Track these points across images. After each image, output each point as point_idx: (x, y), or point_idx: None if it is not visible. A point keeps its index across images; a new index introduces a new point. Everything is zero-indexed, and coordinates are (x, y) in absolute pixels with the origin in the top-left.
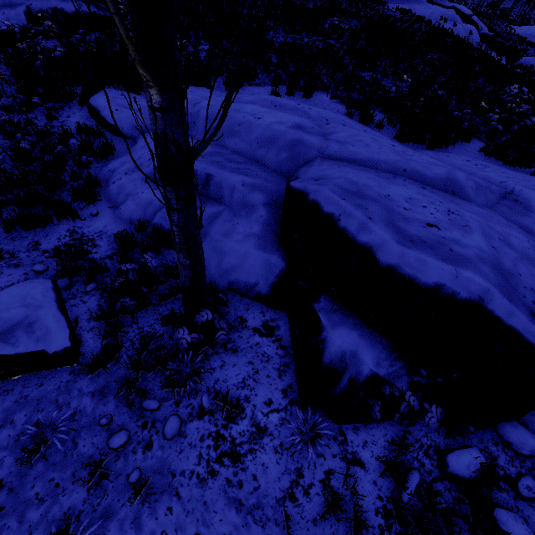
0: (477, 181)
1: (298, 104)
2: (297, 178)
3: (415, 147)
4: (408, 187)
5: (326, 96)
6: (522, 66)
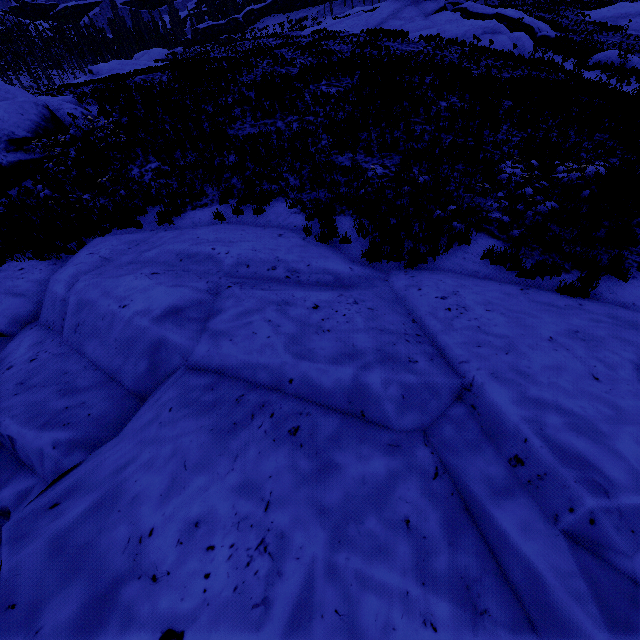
0: (406, 382)
1: (213, 250)
2: (76, 465)
3: (389, 268)
4: (236, 464)
5: (285, 205)
6: (599, 65)
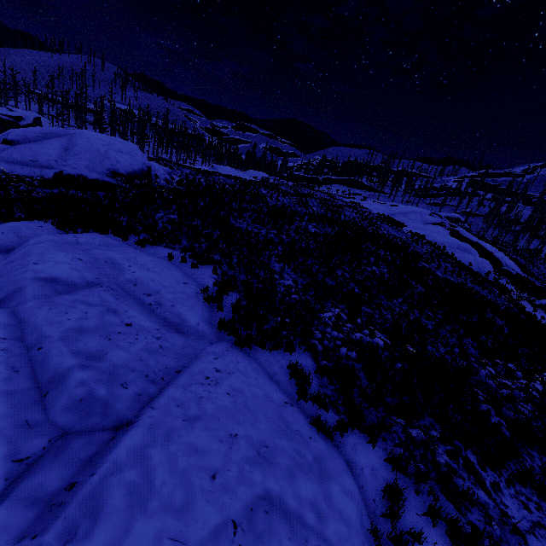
0: (95, 392)
1: (129, 266)
2: None
3: (226, 339)
4: None
5: (214, 271)
6: (544, 307)
